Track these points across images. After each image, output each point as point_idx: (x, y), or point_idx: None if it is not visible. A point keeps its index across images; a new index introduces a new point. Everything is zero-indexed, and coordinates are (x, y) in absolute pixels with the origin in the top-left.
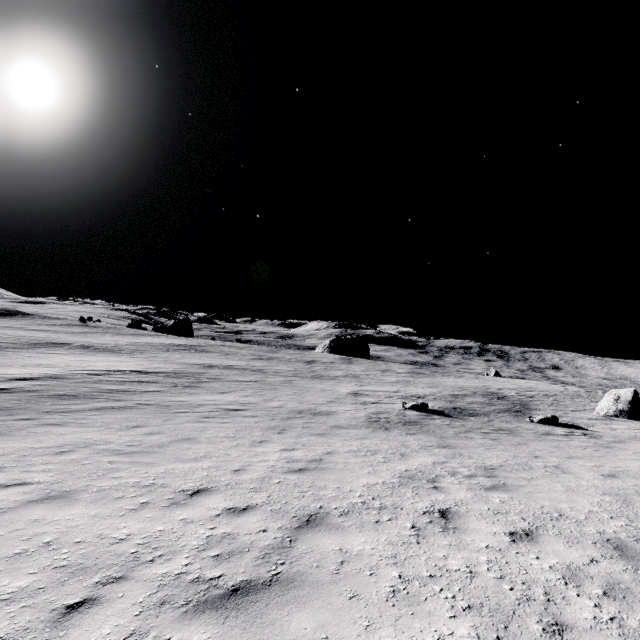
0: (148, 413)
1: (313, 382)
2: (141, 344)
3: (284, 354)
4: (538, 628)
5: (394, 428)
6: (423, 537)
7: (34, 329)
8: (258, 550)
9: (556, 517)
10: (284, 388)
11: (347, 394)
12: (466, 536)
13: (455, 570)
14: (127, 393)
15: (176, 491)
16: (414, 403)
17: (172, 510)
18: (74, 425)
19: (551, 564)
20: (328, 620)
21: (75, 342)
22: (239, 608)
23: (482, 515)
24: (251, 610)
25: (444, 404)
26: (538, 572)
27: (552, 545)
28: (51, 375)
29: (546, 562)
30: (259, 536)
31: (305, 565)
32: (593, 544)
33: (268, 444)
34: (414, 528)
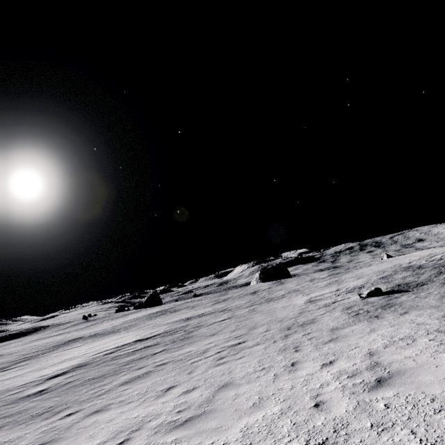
0: (170, 371)
1: (271, 304)
2: (130, 320)
3: (232, 294)
4: None
5: (381, 314)
6: None
7: (54, 335)
8: None
9: None
10: (255, 315)
11: (305, 303)
12: None
13: None
14: (141, 360)
15: None
16: (368, 291)
17: None
18: (115, 406)
19: None
20: None
21: (85, 334)
22: None
23: None
24: None
25: (386, 285)
26: None
27: None
28: (76, 365)
29: None
30: None
31: None
32: None
33: (302, 365)
34: None
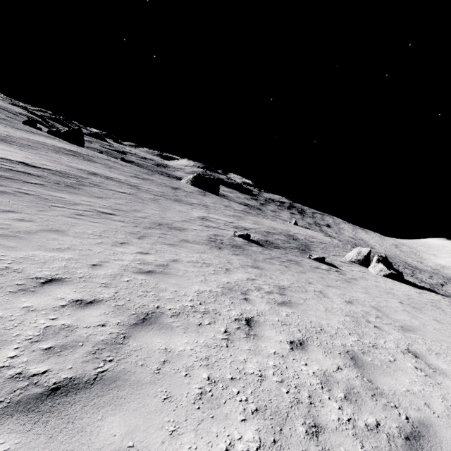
0: (25, 201)
1: (174, 204)
2: (33, 141)
3: (157, 178)
4: (303, 430)
5: (225, 248)
6: (231, 341)
7: None
8: (92, 345)
9: (319, 331)
10: (151, 204)
11: (197, 217)
12: (261, 342)
13: (250, 373)
14: (8, 180)
15: (29, 278)
16: (242, 233)
17: (18, 296)
18: None
19: (314, 370)
20: (138, 425)
21: None
22: (53, 411)
23: (274, 325)
24: (65, 413)
25: (260, 237)
26: (306, 377)
27: (315, 354)
28: None
29: (311, 368)
30: (97, 330)
31: (131, 363)
32: (339, 354)
33: (128, 246)
34: (226, 333)
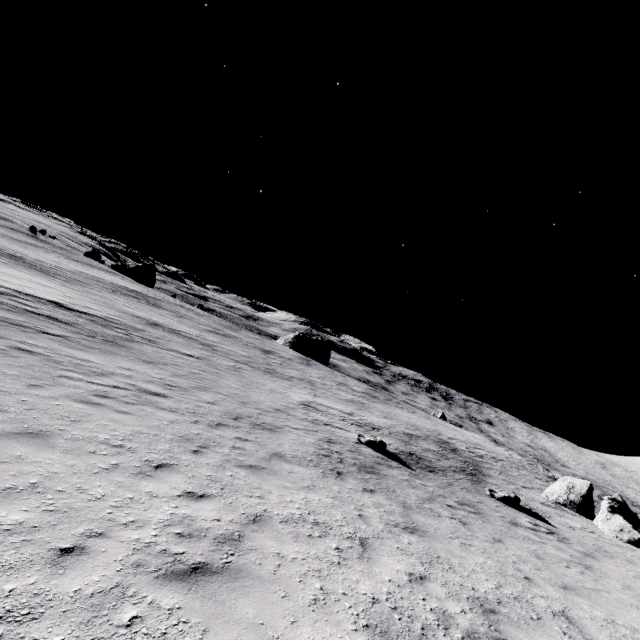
0: (16, 366)
1: (264, 377)
2: (87, 276)
3: (243, 335)
4: None
5: (348, 474)
6: None
7: None
8: None
9: None
10: (229, 376)
11: (299, 404)
12: None
13: None
14: (14, 327)
15: None
16: (372, 439)
17: None
18: None
19: None
20: None
21: (6, 248)
22: None
23: None
24: None
25: (399, 445)
26: None
27: None
28: None
29: None
30: None
31: None
32: None
33: (168, 475)
34: None
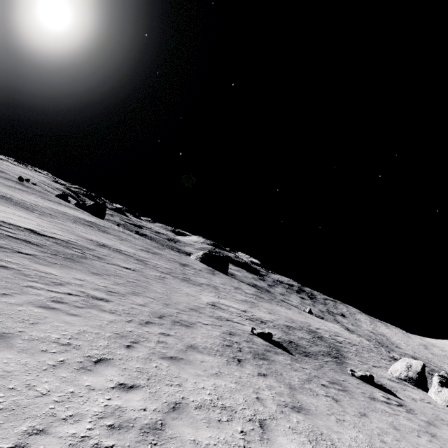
0: None
1: (182, 284)
2: (57, 211)
3: (167, 253)
4: None
5: (246, 361)
6: None
7: None
8: None
9: None
10: (156, 284)
11: (207, 304)
12: None
13: None
14: None
15: None
16: (262, 331)
17: None
18: None
19: None
20: None
21: None
22: None
23: None
24: None
25: (282, 335)
26: None
27: None
28: None
29: None
30: None
31: None
32: None
33: (105, 369)
34: None
